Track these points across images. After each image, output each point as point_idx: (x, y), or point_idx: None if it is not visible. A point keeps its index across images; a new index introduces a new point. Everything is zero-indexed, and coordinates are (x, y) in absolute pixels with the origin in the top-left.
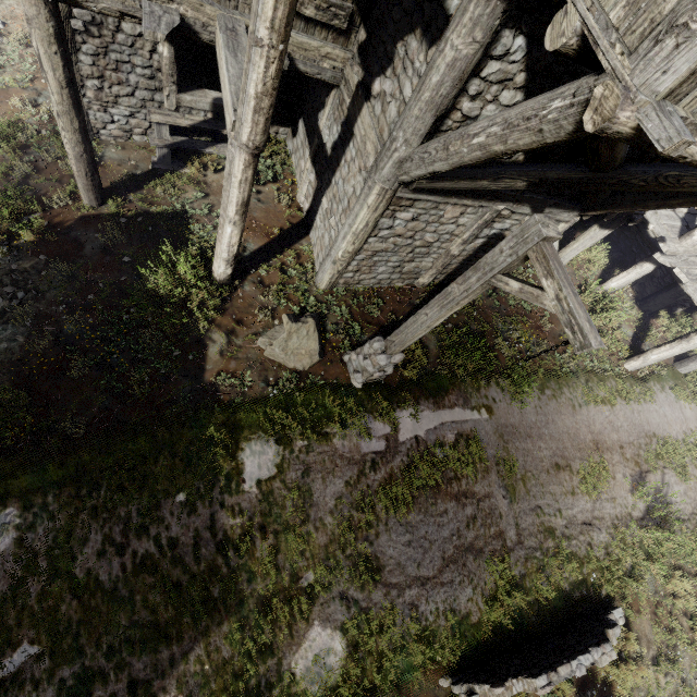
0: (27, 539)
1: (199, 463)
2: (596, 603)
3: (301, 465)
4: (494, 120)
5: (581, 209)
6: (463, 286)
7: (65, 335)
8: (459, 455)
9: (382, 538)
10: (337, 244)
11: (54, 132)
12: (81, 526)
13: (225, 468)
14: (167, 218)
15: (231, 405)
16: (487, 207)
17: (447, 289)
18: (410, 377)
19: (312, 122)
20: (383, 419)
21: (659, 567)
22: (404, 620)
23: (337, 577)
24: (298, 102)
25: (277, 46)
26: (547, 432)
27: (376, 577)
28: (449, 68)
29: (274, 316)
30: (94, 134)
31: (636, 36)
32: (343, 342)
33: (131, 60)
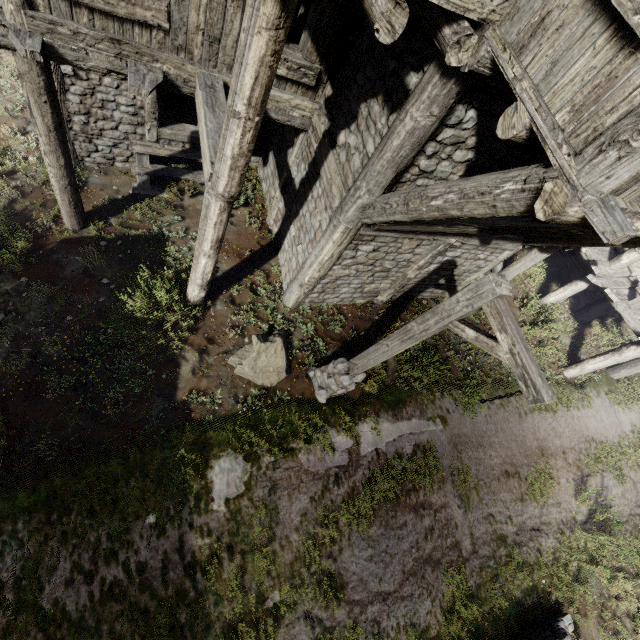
0: None
1: (170, 485)
2: (546, 609)
3: (268, 483)
4: (451, 188)
5: (523, 240)
6: (422, 326)
7: (43, 356)
8: (416, 467)
9: (345, 554)
10: (303, 270)
11: (41, 158)
12: (50, 554)
13: (195, 489)
14: (145, 240)
15: (202, 423)
16: (440, 240)
17: (406, 326)
18: (370, 390)
19: (281, 156)
20: (346, 434)
21: (602, 570)
22: (367, 639)
23: (302, 597)
24: (269, 137)
25: (253, 118)
26: (497, 441)
27: (339, 595)
28: (408, 134)
29: (244, 334)
30: (78, 161)
31: (581, 140)
32: (308, 358)
33: (116, 99)
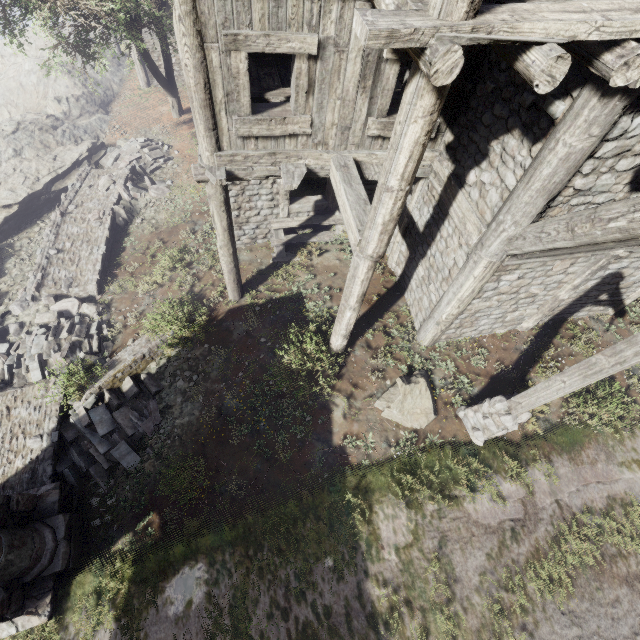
0: (214, 596)
1: (342, 529)
2: None
3: (436, 533)
4: (637, 206)
5: None
6: (613, 359)
7: (225, 408)
8: (617, 526)
9: (543, 629)
10: (440, 308)
11: (207, 249)
12: (252, 587)
13: (365, 535)
14: (287, 301)
15: (359, 467)
16: (601, 254)
17: (589, 359)
18: (533, 430)
19: None
20: (515, 481)
21: None
22: None
23: None
24: None
25: (404, 189)
26: None
27: None
28: (562, 161)
29: (385, 376)
30: None
31: None
32: (454, 397)
33: (259, 192)
